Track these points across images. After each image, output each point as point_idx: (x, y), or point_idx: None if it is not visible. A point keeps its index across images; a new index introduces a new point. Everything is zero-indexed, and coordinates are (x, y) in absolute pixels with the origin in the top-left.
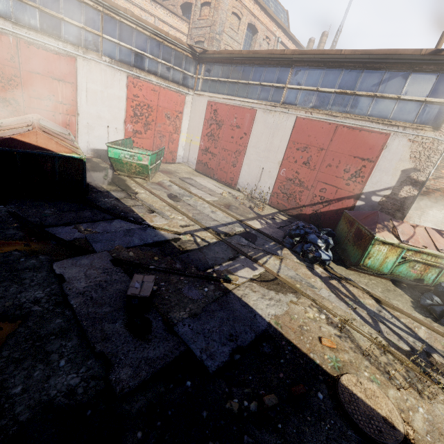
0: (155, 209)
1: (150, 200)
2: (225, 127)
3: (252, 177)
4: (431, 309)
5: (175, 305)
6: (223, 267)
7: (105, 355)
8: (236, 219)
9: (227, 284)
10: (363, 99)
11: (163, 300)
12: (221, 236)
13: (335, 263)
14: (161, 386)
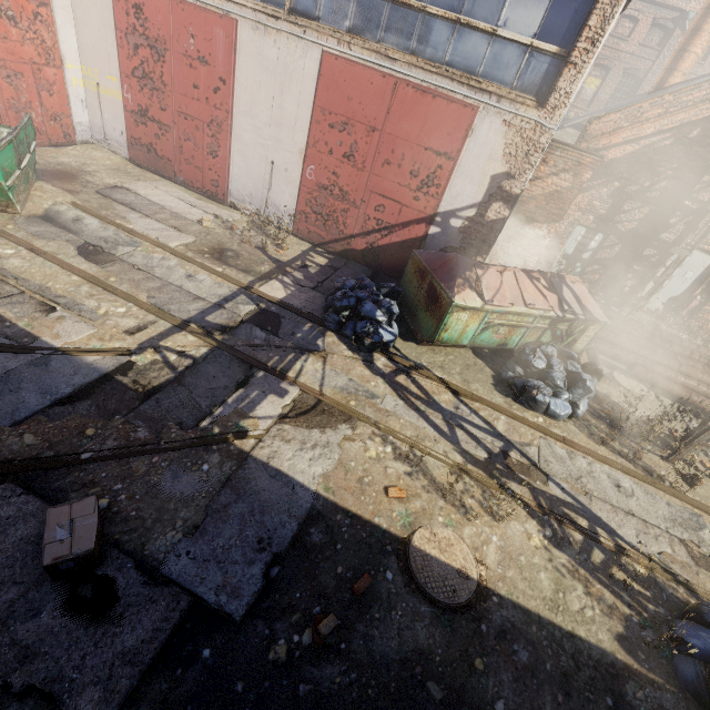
0: (55, 297)
1: (38, 273)
2: (174, 58)
3: (256, 180)
4: (512, 384)
5: (153, 524)
6: (228, 407)
7: (38, 688)
8: (239, 286)
9: (241, 441)
10: (439, 26)
11: (127, 522)
12: (216, 337)
13: (402, 338)
14: (161, 682)
